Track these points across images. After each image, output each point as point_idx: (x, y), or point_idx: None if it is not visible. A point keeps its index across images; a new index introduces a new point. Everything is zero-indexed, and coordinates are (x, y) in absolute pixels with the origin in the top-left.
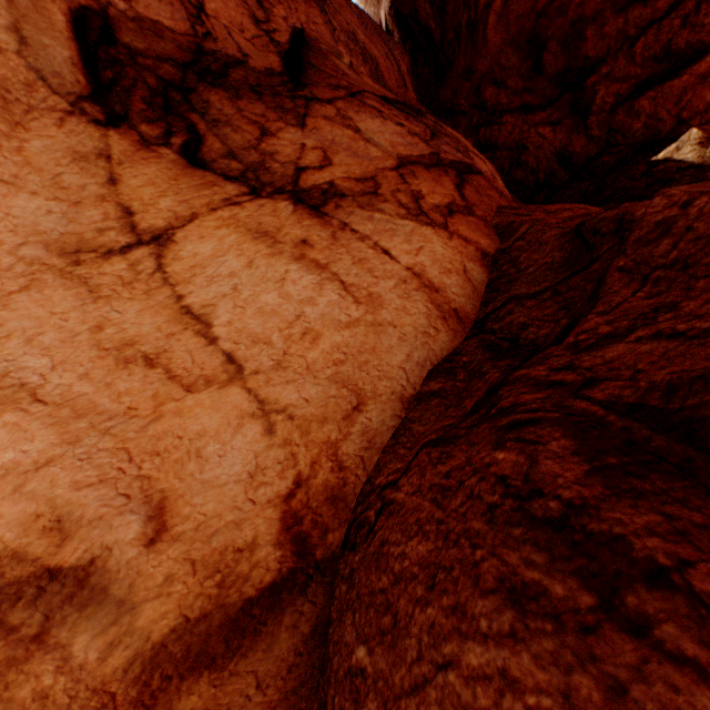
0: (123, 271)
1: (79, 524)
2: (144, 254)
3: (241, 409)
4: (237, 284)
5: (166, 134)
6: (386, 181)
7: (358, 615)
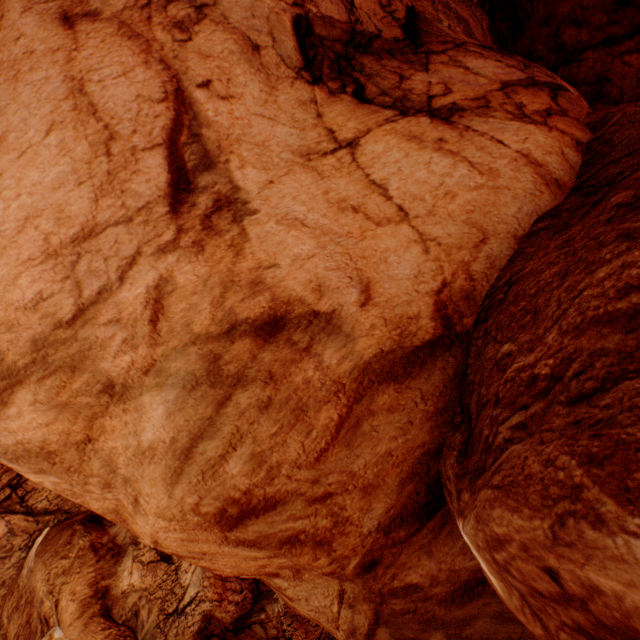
0: (334, 163)
1: (328, 289)
2: (344, 154)
3: (408, 238)
4: (400, 167)
5: (342, 87)
6: (494, 98)
7: (500, 334)
